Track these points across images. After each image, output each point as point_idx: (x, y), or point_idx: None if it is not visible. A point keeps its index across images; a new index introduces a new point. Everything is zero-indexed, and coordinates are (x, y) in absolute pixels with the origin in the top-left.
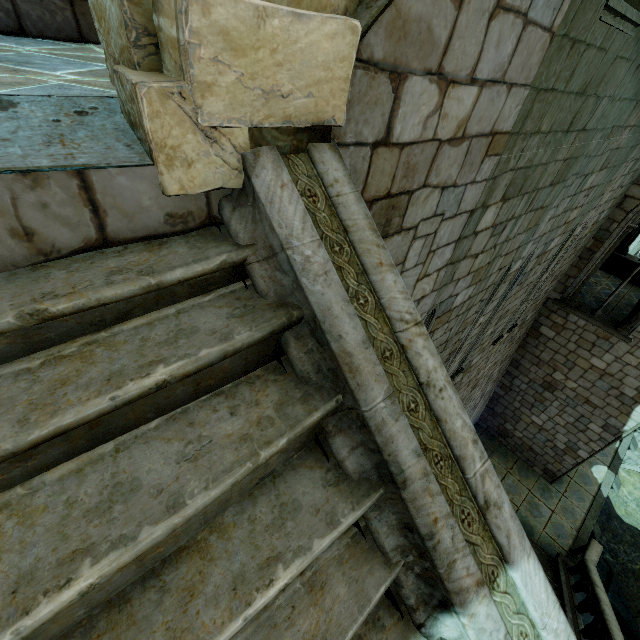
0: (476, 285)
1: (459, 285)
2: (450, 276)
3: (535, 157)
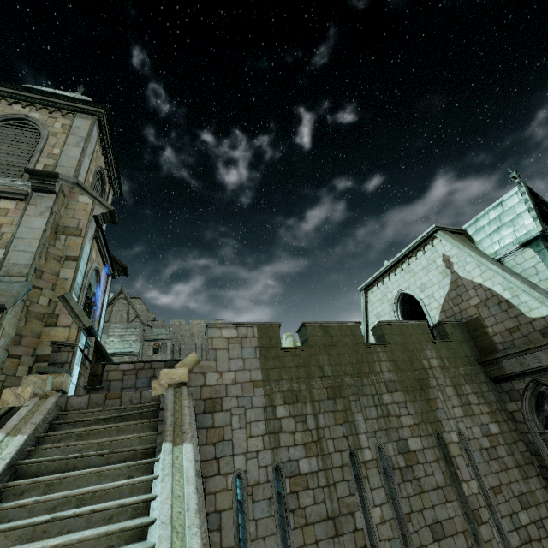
0: (316, 458)
1: (293, 452)
2: (276, 442)
3: (293, 387)
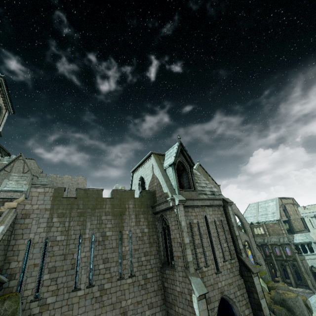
0: (65, 236)
1: (55, 233)
2: (49, 230)
3: (63, 211)
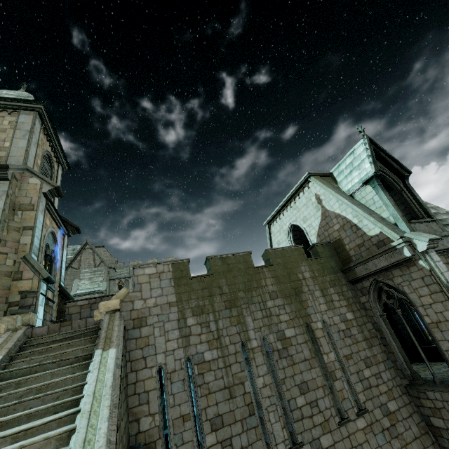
0: (217, 349)
1: (200, 347)
2: (187, 342)
3: (199, 303)
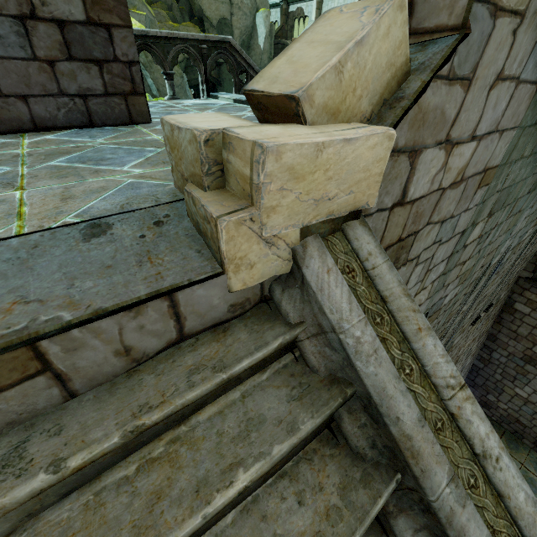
0: (462, 284)
1: (448, 288)
2: (441, 284)
3: (517, 176)
